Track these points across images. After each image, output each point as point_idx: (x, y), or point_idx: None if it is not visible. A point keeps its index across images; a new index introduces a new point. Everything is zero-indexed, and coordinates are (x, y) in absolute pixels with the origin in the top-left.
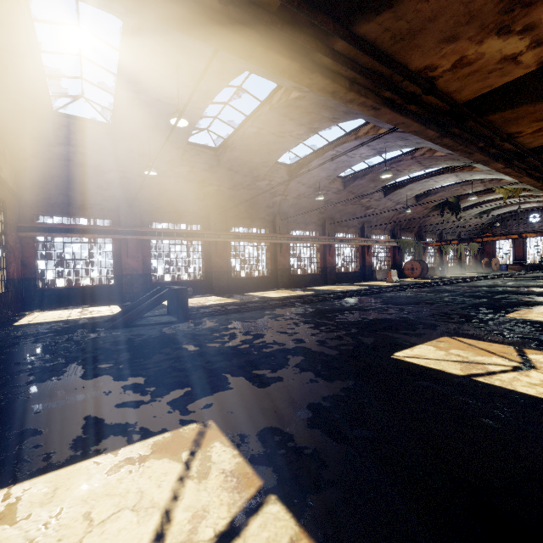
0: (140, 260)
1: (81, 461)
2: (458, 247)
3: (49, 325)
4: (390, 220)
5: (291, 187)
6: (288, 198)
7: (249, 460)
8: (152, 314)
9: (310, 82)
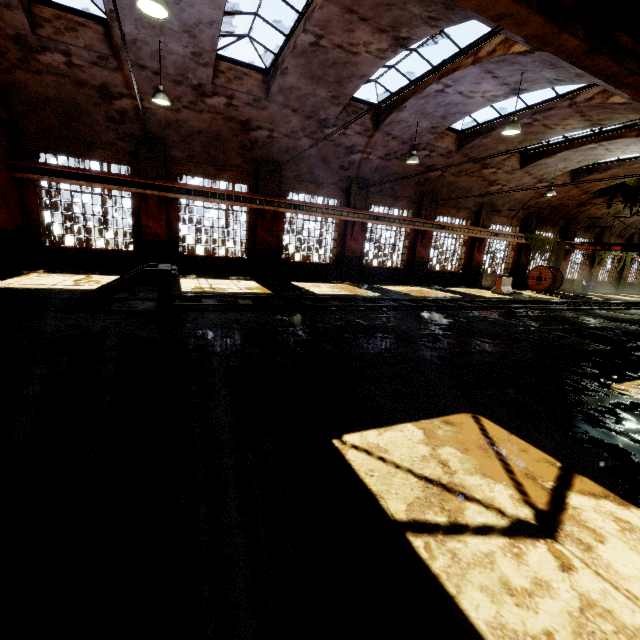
0: (164, 223)
1: None
2: (623, 255)
3: (15, 293)
4: (525, 204)
5: (376, 140)
6: (372, 157)
7: None
8: (143, 296)
9: None
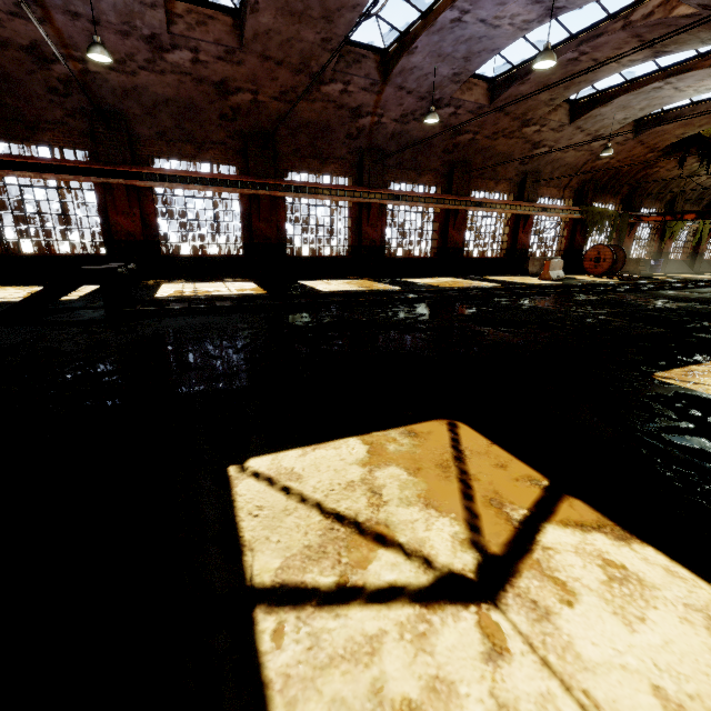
0: (137, 219)
1: None
2: (699, 226)
3: None
4: (578, 170)
5: (387, 97)
6: (385, 120)
7: None
8: (101, 304)
9: None
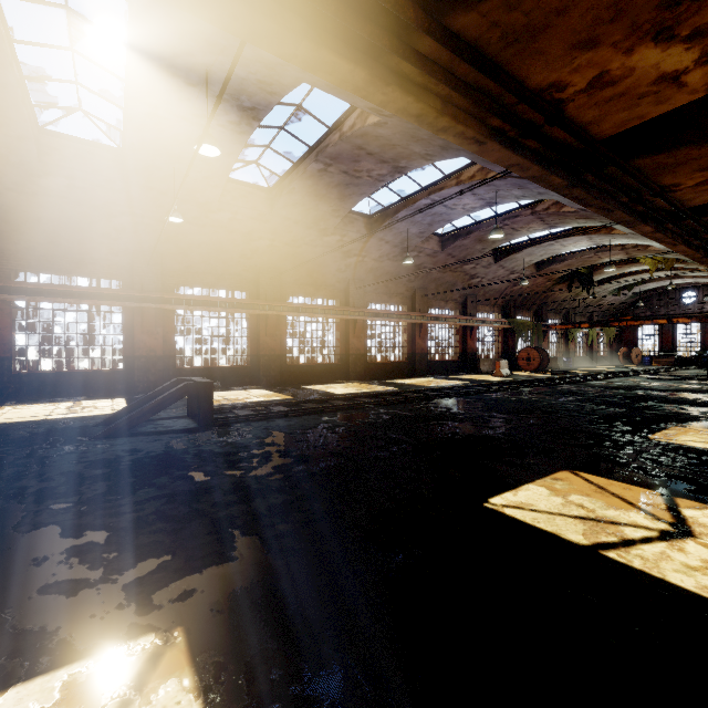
0: (160, 336)
1: None
2: (589, 332)
3: (15, 428)
4: (502, 293)
5: (370, 245)
6: (367, 259)
7: None
8: (166, 415)
9: (384, 99)
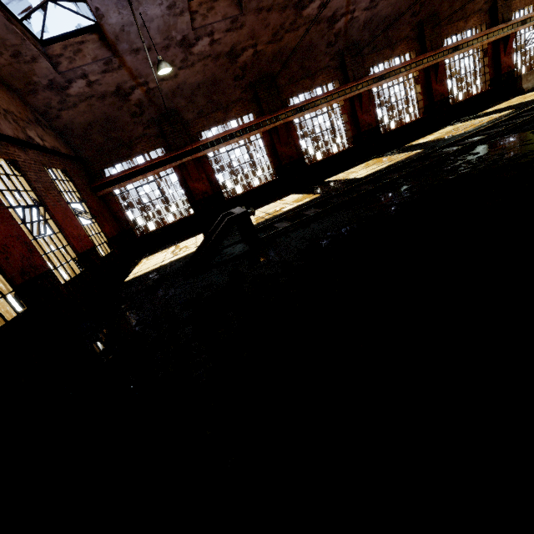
0: (205, 180)
1: None
2: None
3: (146, 278)
4: None
5: None
6: (357, 14)
7: None
8: (227, 243)
9: None
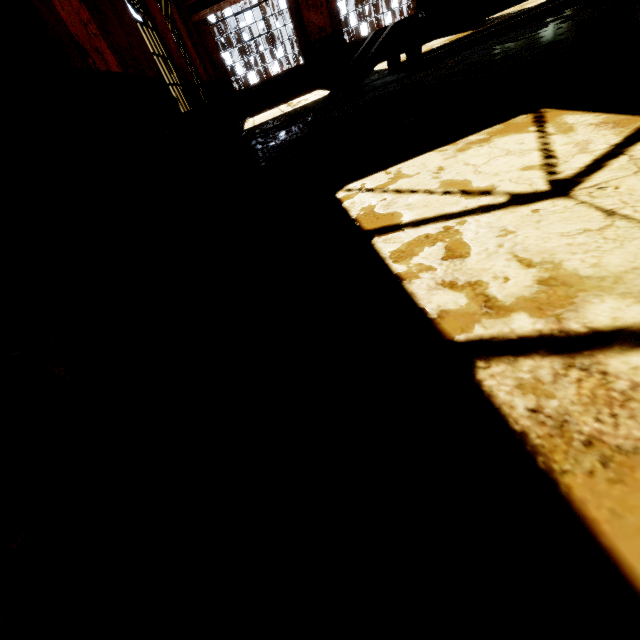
0: (324, 9)
1: (425, 153)
2: None
3: (274, 120)
4: None
5: None
6: None
7: (620, 113)
8: (369, 81)
9: None
